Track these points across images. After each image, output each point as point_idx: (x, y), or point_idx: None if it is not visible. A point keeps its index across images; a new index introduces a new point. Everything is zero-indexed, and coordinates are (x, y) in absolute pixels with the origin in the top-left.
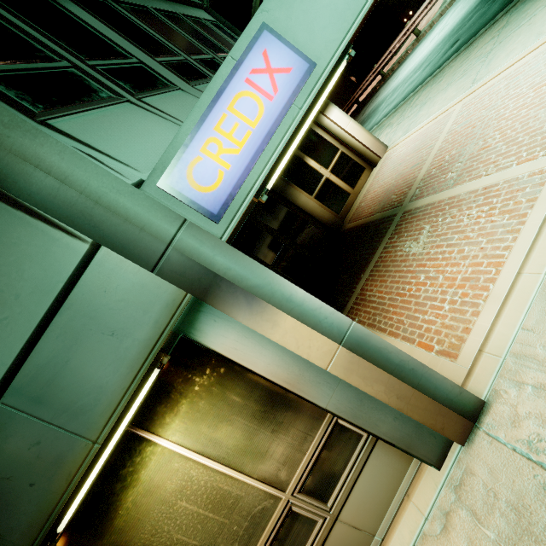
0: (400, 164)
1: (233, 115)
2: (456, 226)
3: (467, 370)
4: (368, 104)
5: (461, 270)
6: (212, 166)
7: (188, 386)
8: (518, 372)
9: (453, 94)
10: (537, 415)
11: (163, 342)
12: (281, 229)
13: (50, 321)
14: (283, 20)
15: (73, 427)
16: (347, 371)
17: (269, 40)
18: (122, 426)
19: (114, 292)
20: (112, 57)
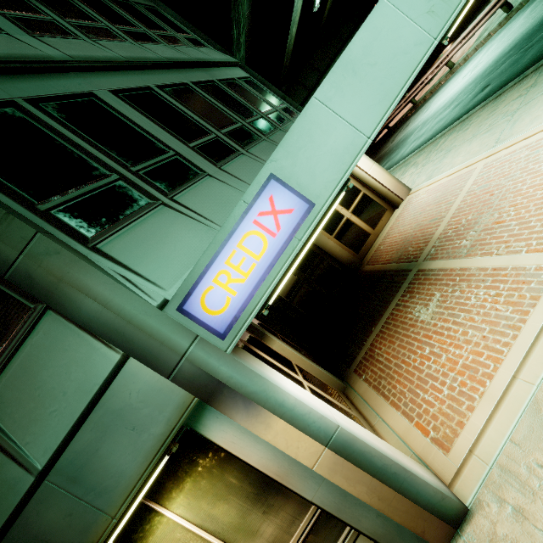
0: (420, 213)
1: (241, 251)
2: (464, 303)
3: (456, 469)
4: (398, 132)
5: (463, 355)
6: (221, 293)
7: (192, 467)
8: (501, 487)
9: (477, 149)
10: (513, 540)
11: (173, 437)
12: (300, 266)
13: (87, 416)
14: (289, 167)
15: (98, 504)
16: (332, 471)
17: (275, 187)
18: (136, 502)
19: (137, 394)
20: (152, 156)
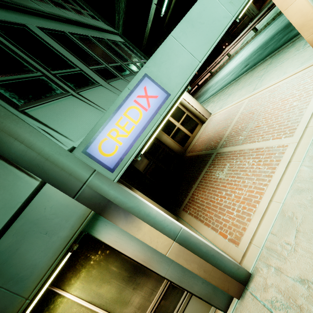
0: (217, 125)
1: (126, 117)
2: (242, 167)
3: (243, 253)
4: (203, 87)
5: (243, 193)
6: (112, 143)
7: (87, 261)
8: (268, 258)
9: (244, 93)
10: (276, 285)
11: (75, 238)
12: (151, 153)
13: (10, 225)
14: (156, 72)
15: (15, 289)
16: (177, 256)
17: (147, 82)
18: (45, 287)
19: (50, 209)
20: (65, 68)
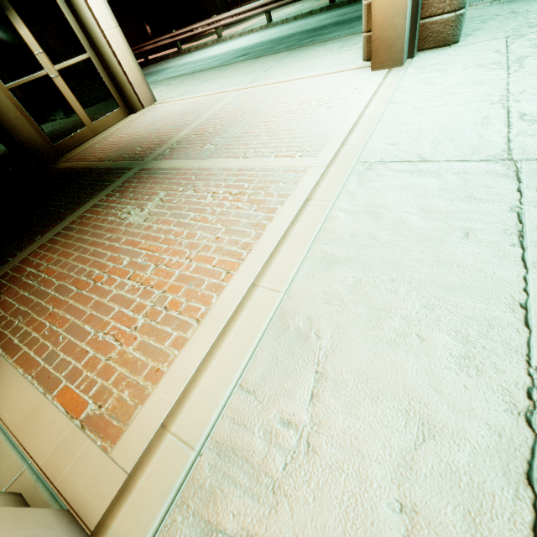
0: (162, 119)
1: None
2: (197, 202)
3: (124, 478)
4: (156, 64)
5: (183, 264)
6: None
7: None
8: (214, 494)
9: (234, 83)
10: None
11: None
12: None
13: None
14: None
15: None
16: None
17: None
18: None
19: None
20: None
